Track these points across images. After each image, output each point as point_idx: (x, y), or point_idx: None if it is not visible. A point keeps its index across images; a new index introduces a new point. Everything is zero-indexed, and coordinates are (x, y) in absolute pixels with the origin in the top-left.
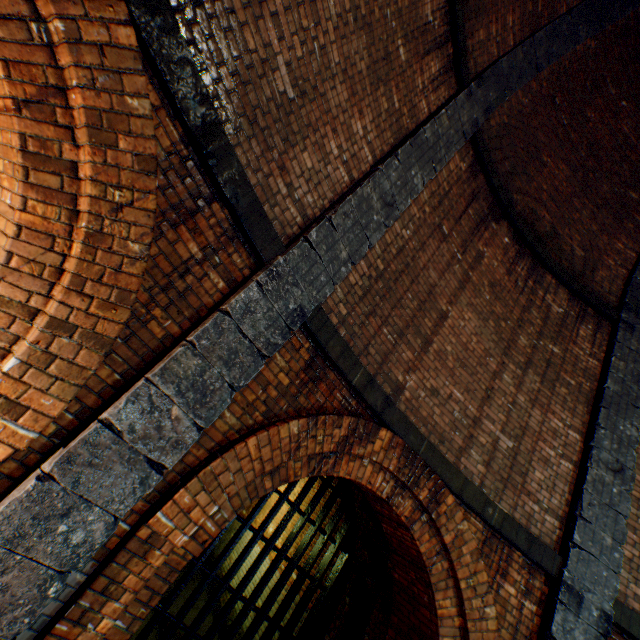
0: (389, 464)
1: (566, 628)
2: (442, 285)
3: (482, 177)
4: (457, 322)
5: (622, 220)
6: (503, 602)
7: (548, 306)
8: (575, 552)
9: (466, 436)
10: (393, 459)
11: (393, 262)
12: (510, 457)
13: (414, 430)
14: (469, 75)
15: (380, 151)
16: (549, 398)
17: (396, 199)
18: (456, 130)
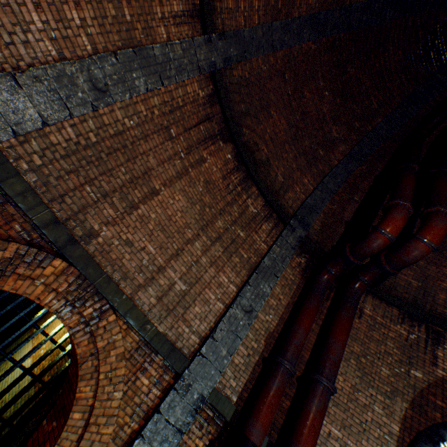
0: (59, 286)
1: (172, 405)
2: (160, 171)
3: (219, 108)
4: (167, 200)
5: (312, 166)
6: (136, 389)
7: (247, 206)
8: (199, 358)
9: (149, 278)
10: (64, 283)
11: (109, 140)
12: (181, 296)
13: (95, 266)
14: (217, 29)
15: (104, 47)
16: (225, 263)
17: (111, 89)
18: (191, 62)
